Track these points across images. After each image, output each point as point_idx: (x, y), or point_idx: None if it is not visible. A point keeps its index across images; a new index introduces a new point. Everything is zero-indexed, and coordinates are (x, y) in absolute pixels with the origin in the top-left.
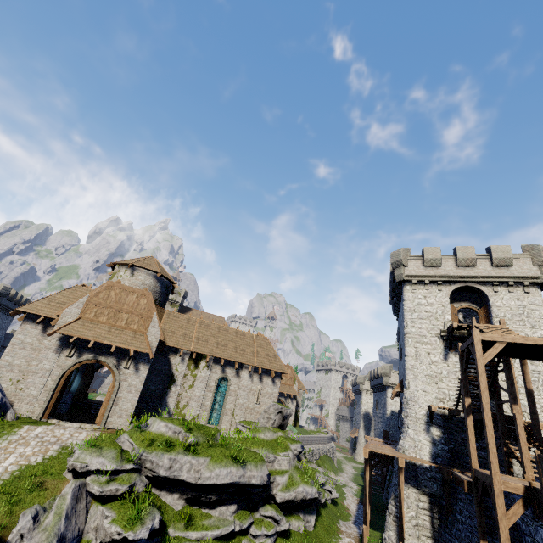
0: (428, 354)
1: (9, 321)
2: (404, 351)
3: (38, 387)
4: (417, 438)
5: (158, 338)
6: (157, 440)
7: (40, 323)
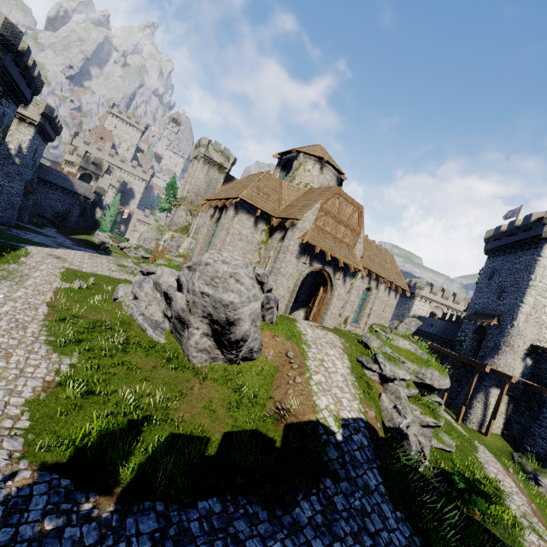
0: (544, 306)
1: (43, 147)
2: (522, 299)
3: (284, 288)
4: (513, 362)
5: (361, 254)
6: (412, 356)
7: (252, 215)
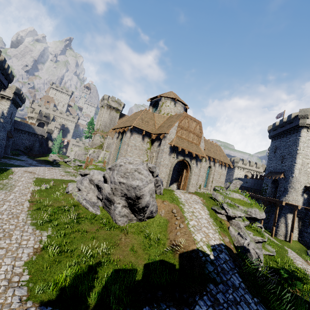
0: (307, 163)
1: (15, 111)
2: (295, 161)
3: (164, 173)
4: (297, 197)
5: (203, 148)
6: (242, 202)
7: (140, 134)
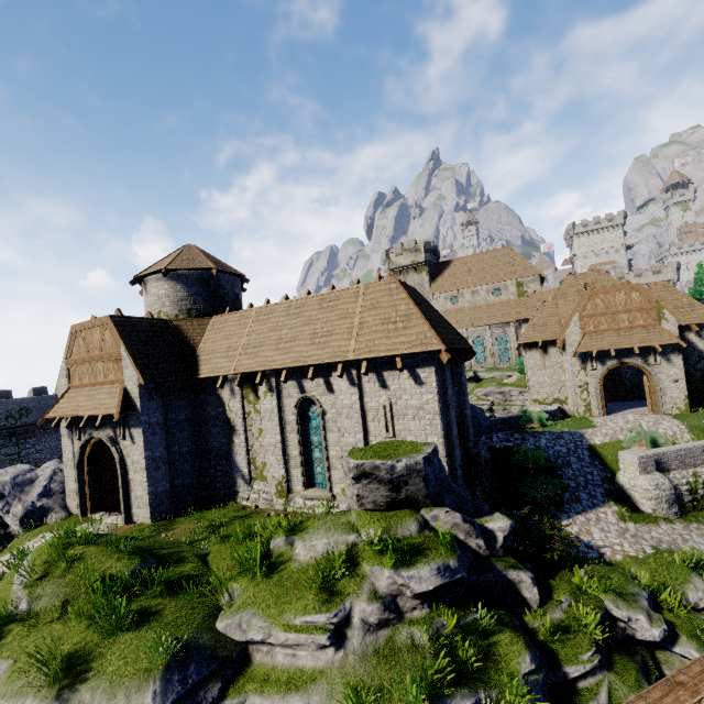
0: None
1: None
2: None
3: (73, 480)
4: None
5: (136, 382)
6: None
7: None
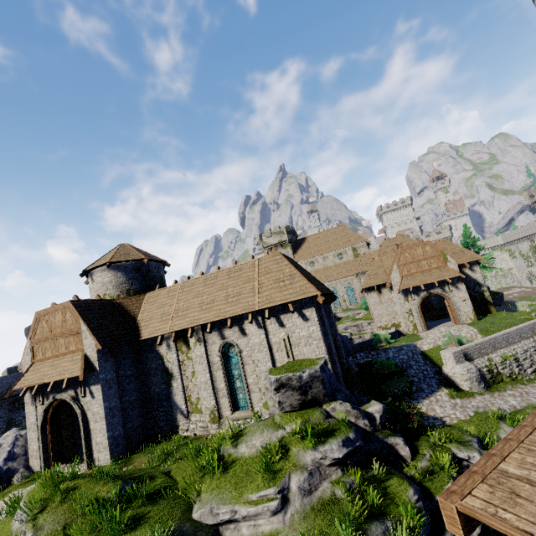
0: None
1: None
2: None
3: (36, 441)
4: None
5: (94, 348)
6: None
7: None
